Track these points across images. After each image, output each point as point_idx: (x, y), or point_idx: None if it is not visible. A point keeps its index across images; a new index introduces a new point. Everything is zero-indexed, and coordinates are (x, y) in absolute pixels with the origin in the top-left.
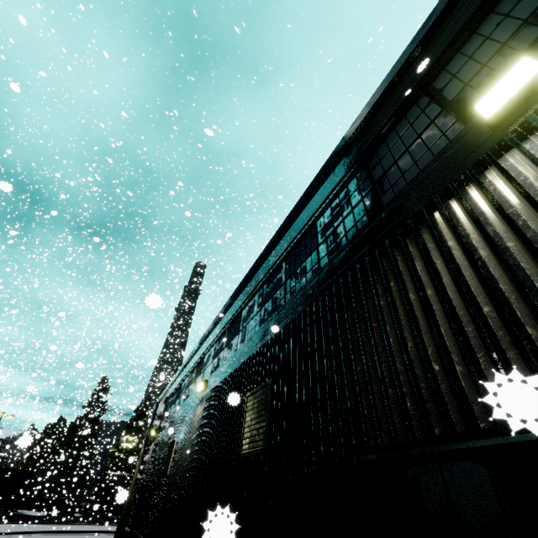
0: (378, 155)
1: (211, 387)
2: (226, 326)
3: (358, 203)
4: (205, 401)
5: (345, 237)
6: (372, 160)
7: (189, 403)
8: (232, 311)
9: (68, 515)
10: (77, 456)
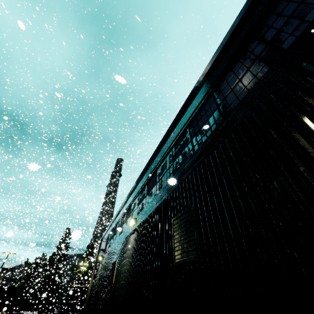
0: (267, 24)
1: (139, 221)
2: (146, 182)
3: (254, 62)
4: (136, 231)
5: (245, 89)
6: (261, 31)
7: (124, 235)
8: (149, 171)
9: (50, 313)
10: (54, 276)
